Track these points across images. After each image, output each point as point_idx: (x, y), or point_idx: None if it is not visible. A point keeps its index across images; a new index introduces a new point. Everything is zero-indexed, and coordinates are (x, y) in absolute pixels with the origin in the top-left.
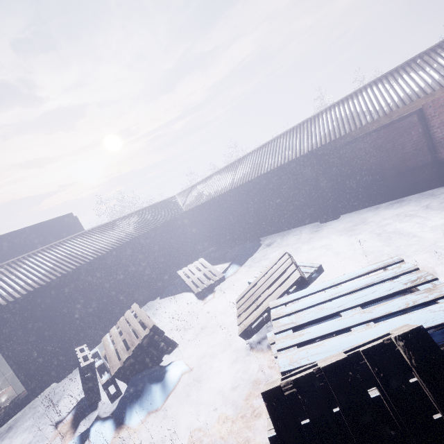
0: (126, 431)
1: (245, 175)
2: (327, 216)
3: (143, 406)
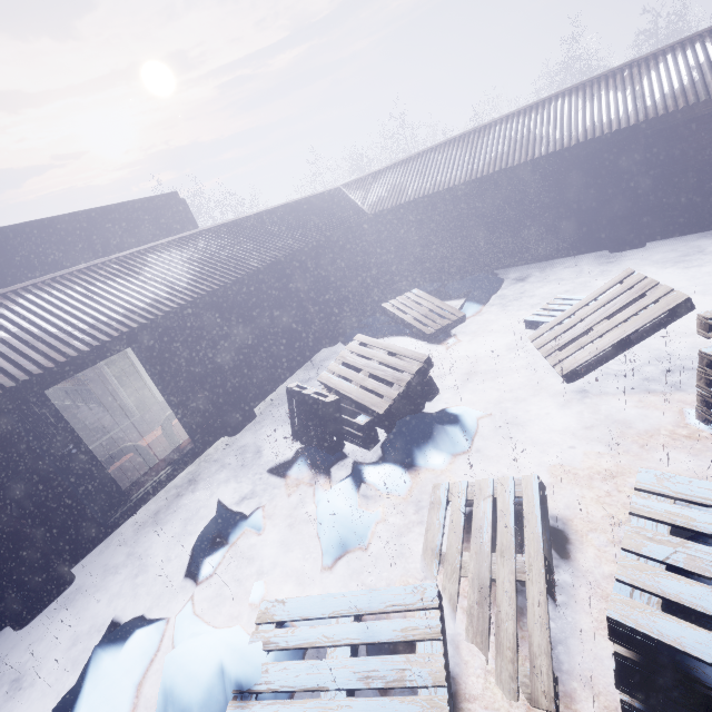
0: (427, 472)
1: (498, 158)
2: (627, 242)
3: (440, 448)
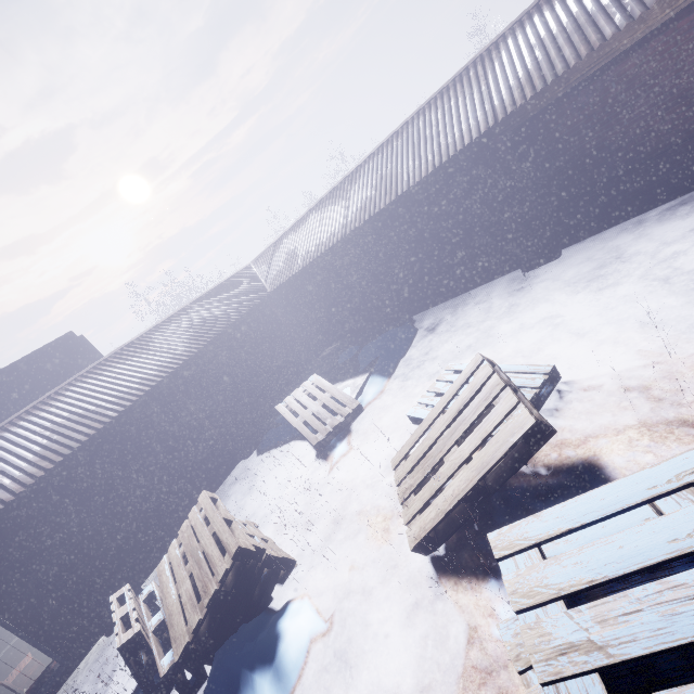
0: None
1: (366, 204)
2: (536, 257)
3: None
